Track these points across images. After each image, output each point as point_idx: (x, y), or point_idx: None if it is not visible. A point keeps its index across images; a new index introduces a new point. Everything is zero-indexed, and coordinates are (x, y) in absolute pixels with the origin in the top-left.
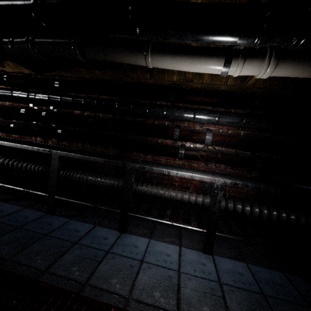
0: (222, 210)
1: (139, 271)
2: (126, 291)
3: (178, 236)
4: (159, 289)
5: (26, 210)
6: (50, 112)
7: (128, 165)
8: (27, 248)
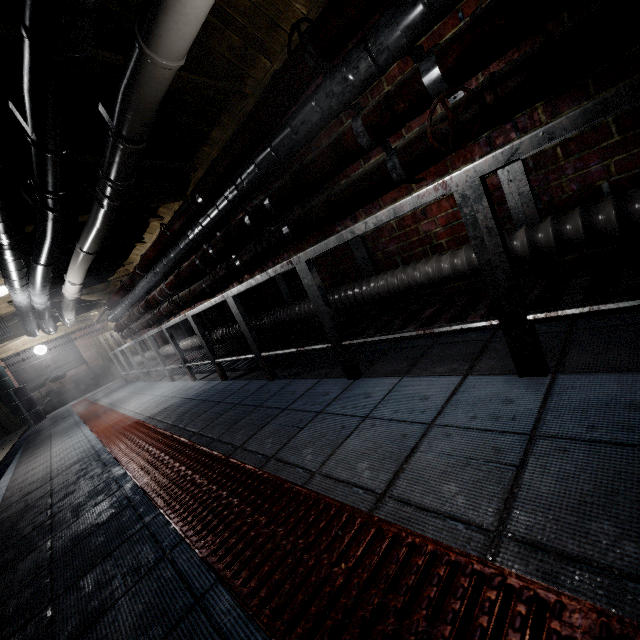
0: (581, 244)
1: (352, 434)
2: (317, 463)
3: (474, 355)
4: (371, 457)
5: (252, 382)
6: (214, 242)
7: (295, 262)
8: (235, 424)
